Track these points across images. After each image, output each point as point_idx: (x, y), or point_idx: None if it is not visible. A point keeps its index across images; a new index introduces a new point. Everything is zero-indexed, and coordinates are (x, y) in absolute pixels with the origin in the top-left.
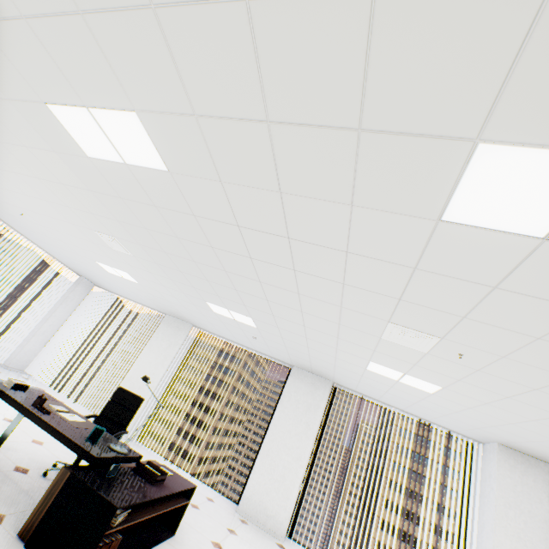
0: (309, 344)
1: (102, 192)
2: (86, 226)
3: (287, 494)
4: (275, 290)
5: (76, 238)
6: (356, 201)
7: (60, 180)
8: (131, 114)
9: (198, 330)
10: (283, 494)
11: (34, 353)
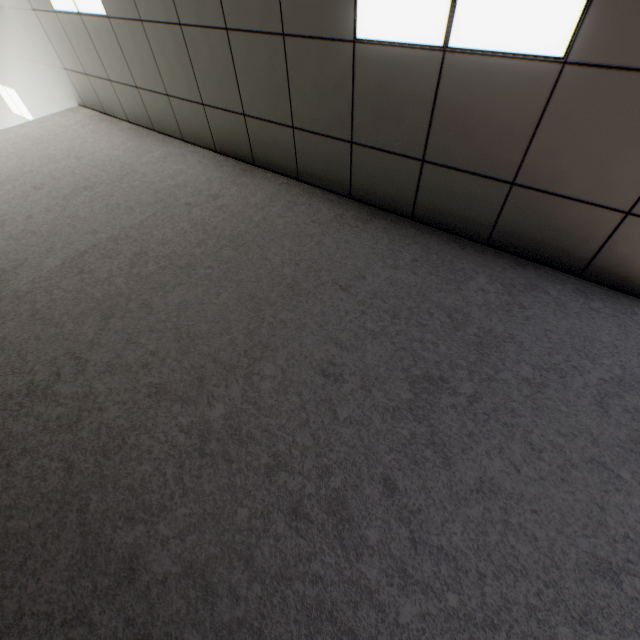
0: None
1: None
2: None
3: None
4: None
5: None
6: (3, 107)
7: None
8: None
9: None
10: None
11: None
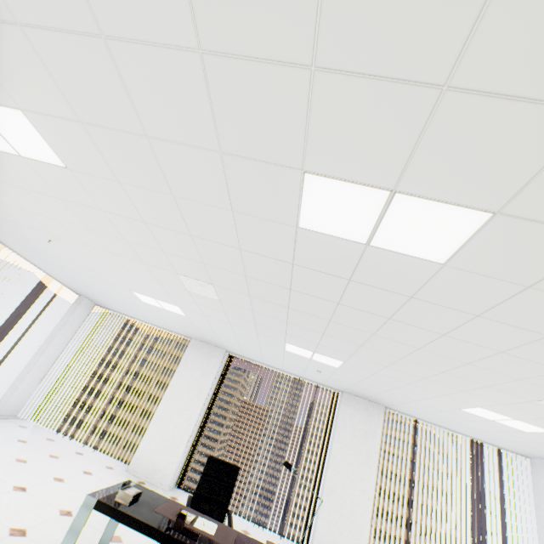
0: (403, 386)
1: (262, 254)
2: (169, 268)
3: (360, 530)
4: (432, 356)
5: (128, 273)
6: None
7: (191, 232)
8: (479, 213)
9: (228, 354)
10: (356, 531)
11: (28, 393)
